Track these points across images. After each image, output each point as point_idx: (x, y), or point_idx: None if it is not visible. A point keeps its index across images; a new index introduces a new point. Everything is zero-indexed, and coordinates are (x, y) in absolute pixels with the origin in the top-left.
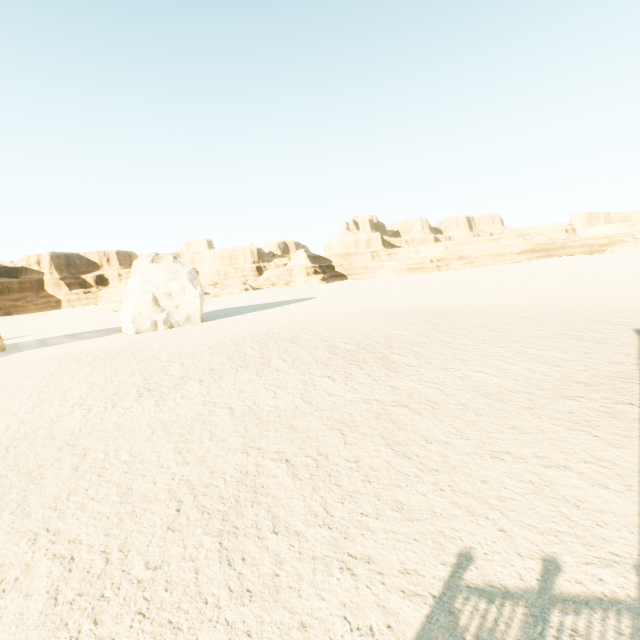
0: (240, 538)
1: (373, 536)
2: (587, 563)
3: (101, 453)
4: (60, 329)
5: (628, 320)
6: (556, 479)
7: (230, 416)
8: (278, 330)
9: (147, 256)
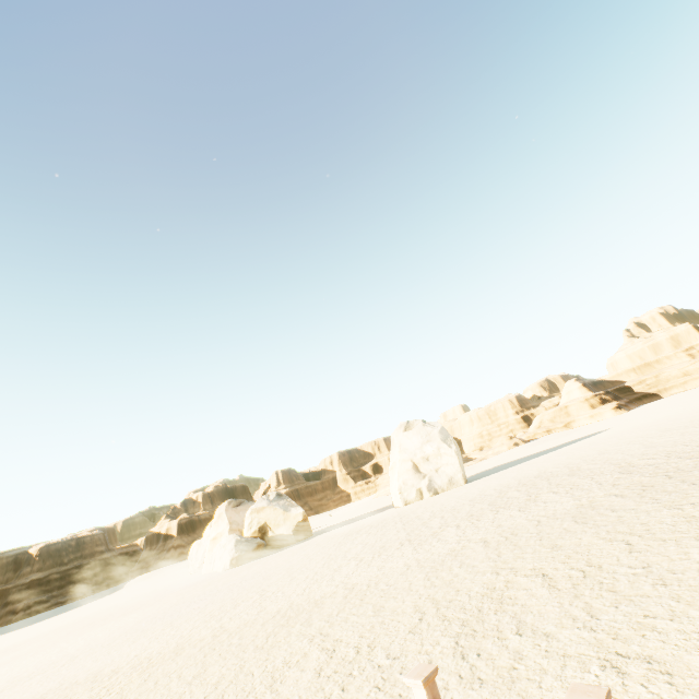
0: (477, 638)
1: (660, 637)
2: None
3: (364, 586)
4: (349, 515)
5: None
6: None
7: (483, 547)
8: (551, 469)
9: (400, 426)
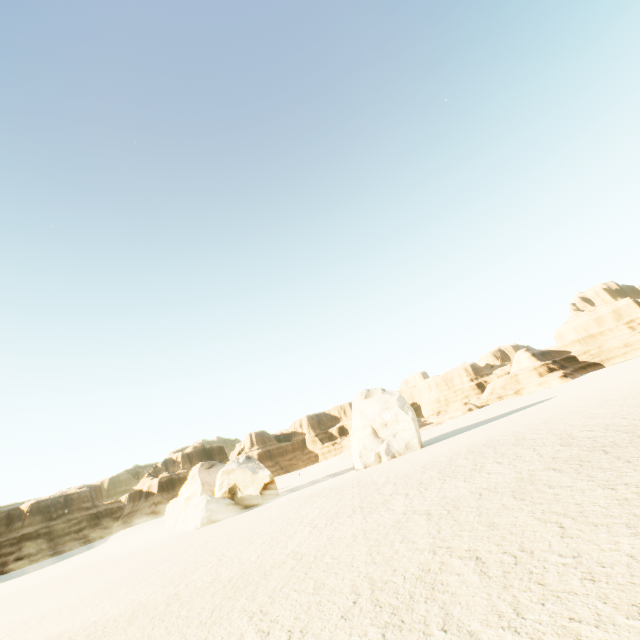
0: (403, 632)
1: None
2: None
3: (312, 557)
4: (314, 476)
5: None
6: None
7: (425, 520)
8: (498, 437)
9: (361, 394)
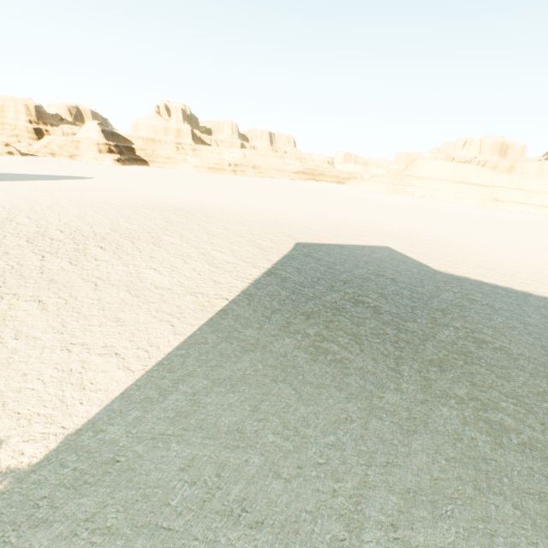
0: None
1: None
2: (28, 440)
3: None
4: None
5: (301, 235)
6: (96, 366)
7: None
8: None
9: None
